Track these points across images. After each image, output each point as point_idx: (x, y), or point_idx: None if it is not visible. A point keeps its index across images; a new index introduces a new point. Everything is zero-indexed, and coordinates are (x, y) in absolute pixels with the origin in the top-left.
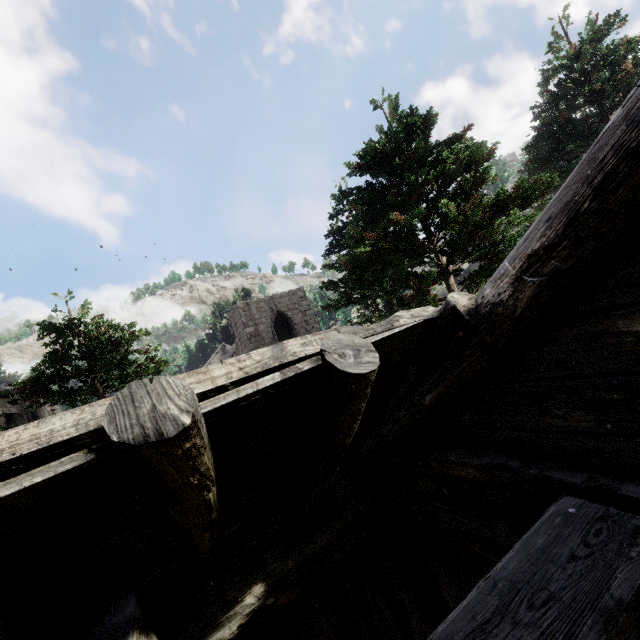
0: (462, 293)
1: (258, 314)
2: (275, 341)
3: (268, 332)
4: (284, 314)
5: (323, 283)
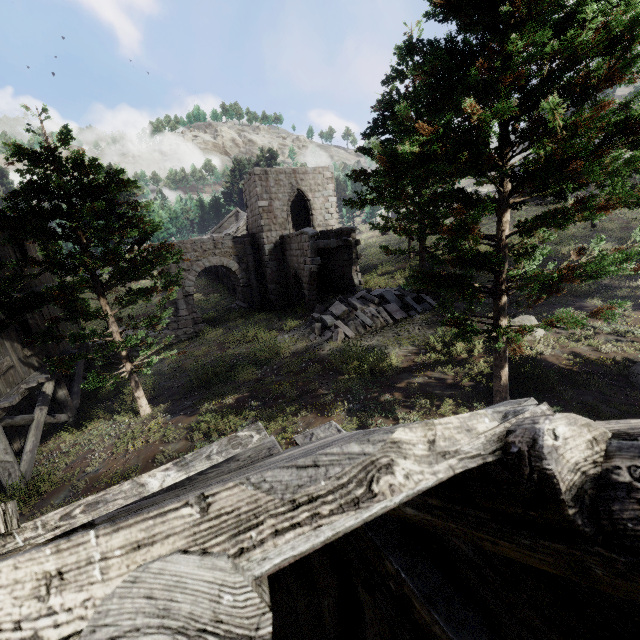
0: (580, 420)
1: (275, 187)
2: (288, 223)
3: (282, 211)
4: (304, 194)
5: (354, 170)
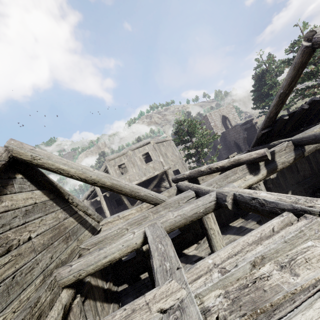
0: None
1: (215, 117)
2: (222, 127)
3: (219, 124)
4: (225, 116)
5: (253, 98)
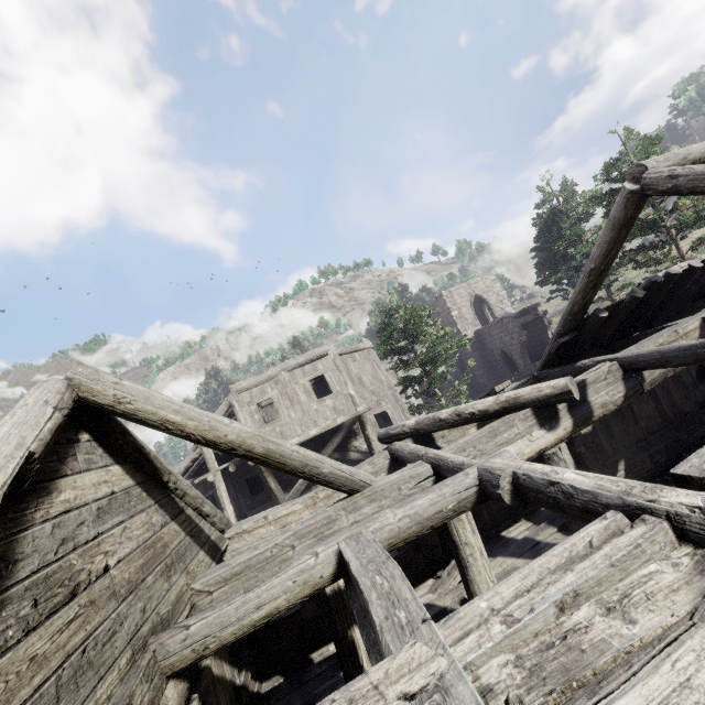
0: None
1: (459, 299)
2: (476, 321)
3: (469, 314)
4: (480, 297)
5: (537, 263)
